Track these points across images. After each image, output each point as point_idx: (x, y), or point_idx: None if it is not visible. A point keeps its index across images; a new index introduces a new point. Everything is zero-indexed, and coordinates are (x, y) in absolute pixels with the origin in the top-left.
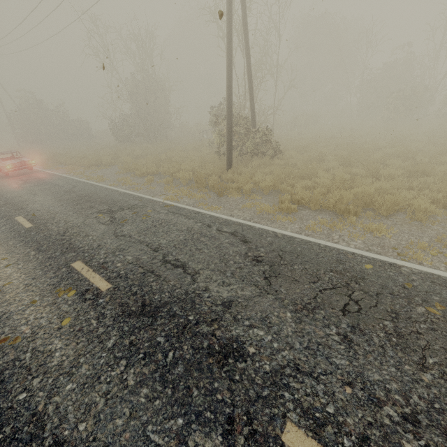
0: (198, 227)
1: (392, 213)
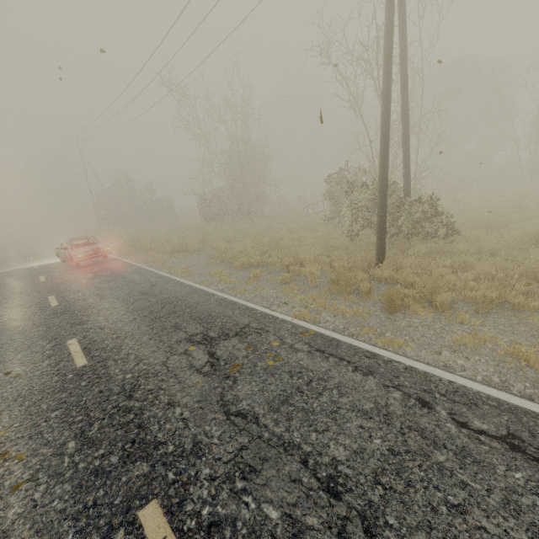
0: (398, 404)
1: None
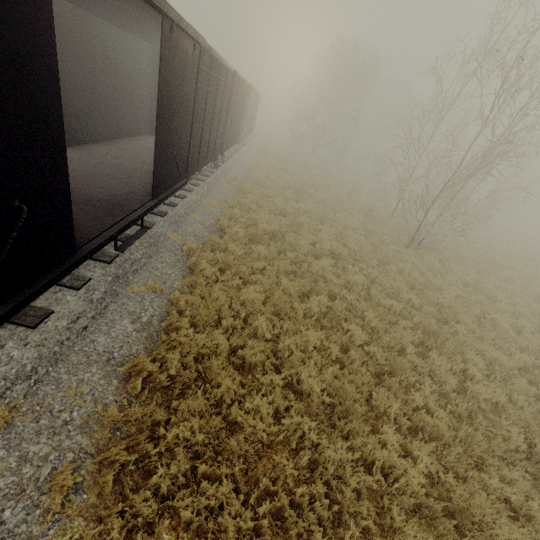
0: None
1: None
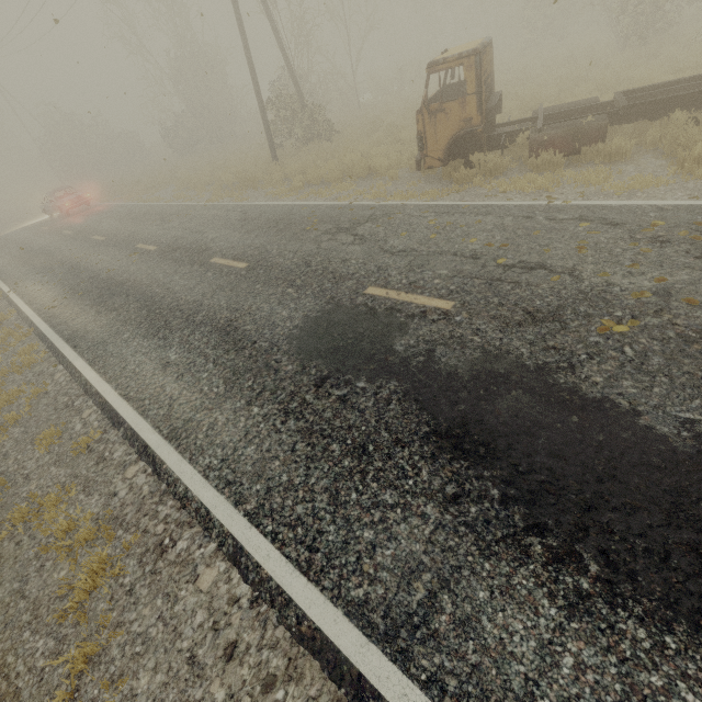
0: (221, 213)
1: (366, 174)
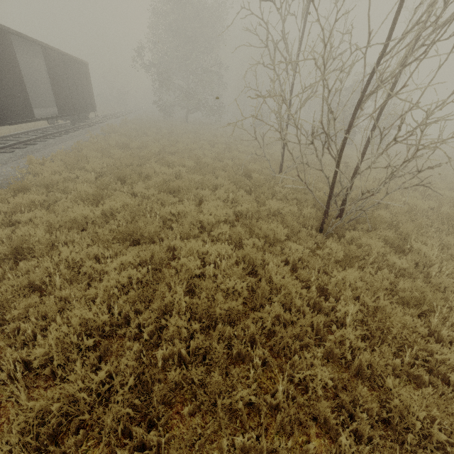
0: None
1: None
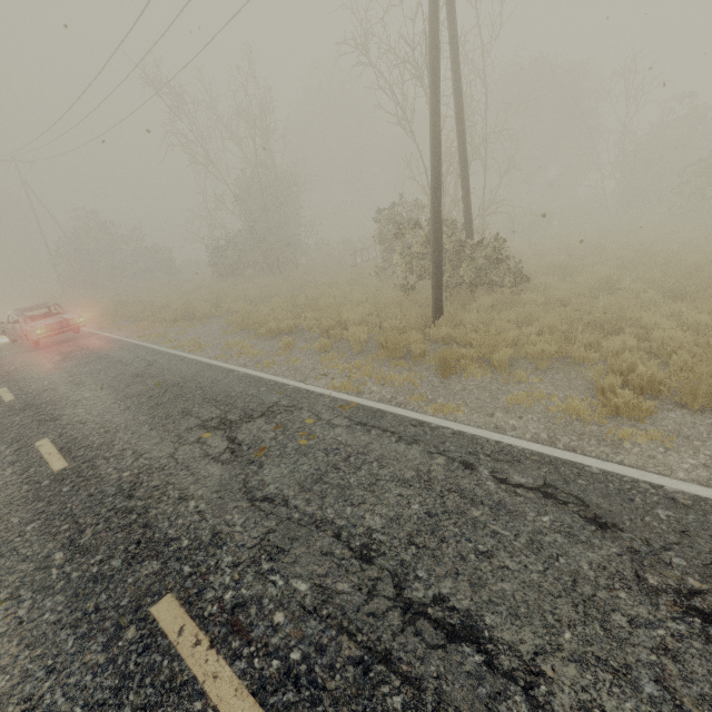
0: (441, 469)
1: None
